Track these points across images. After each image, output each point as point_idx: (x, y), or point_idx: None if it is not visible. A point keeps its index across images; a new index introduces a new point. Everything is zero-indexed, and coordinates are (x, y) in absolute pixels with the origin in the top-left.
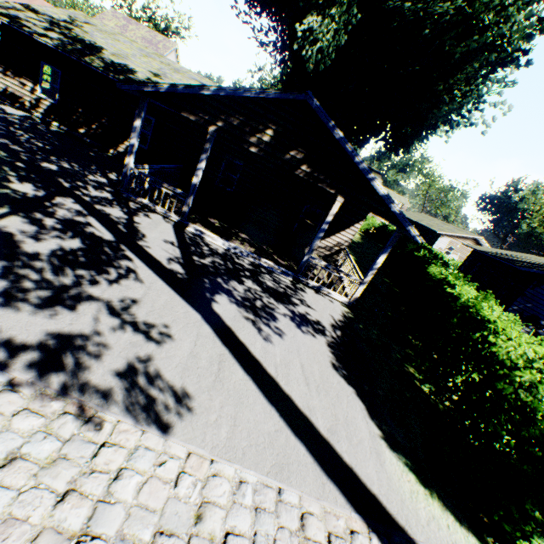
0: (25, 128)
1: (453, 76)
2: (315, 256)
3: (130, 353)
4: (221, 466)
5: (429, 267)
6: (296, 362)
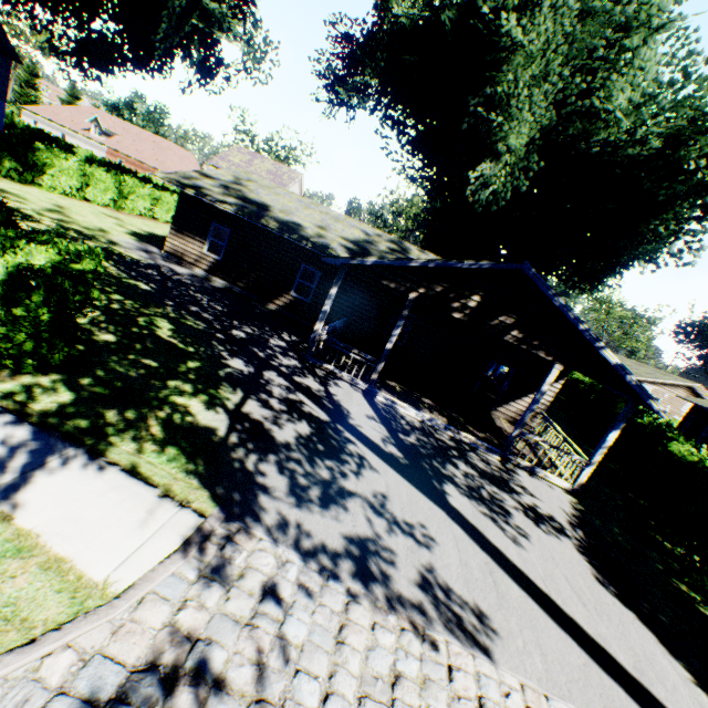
0: (199, 289)
1: (657, 216)
2: (505, 422)
3: (413, 560)
4: (556, 703)
5: (671, 444)
6: (558, 573)
